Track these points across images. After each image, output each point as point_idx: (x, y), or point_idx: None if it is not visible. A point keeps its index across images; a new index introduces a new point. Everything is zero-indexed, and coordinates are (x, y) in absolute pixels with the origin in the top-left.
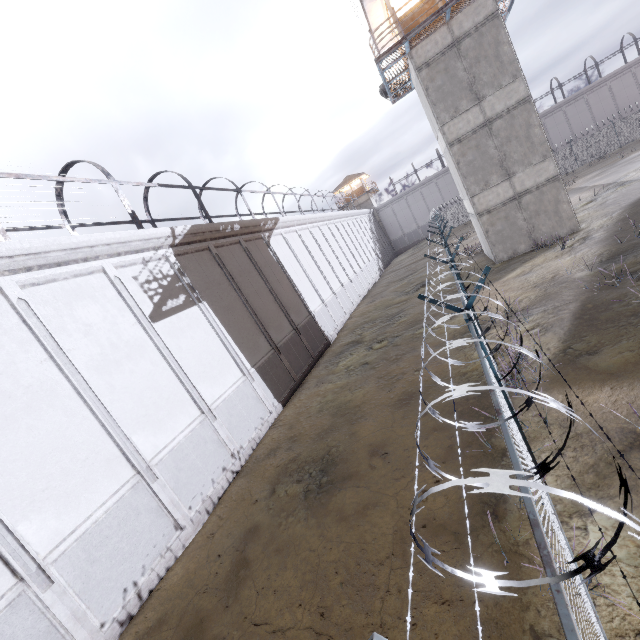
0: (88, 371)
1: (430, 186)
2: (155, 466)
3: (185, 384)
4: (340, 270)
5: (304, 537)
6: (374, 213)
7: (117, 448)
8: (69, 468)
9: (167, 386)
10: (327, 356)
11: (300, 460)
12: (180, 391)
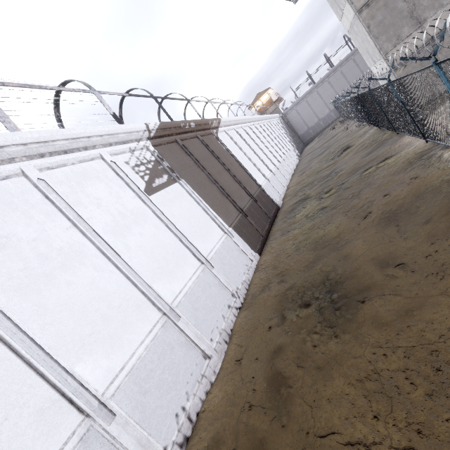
0: (106, 235)
1: (324, 85)
2: (176, 308)
3: (183, 241)
4: (271, 156)
5: (343, 350)
6: (282, 117)
7: (143, 295)
8: (107, 314)
9: (170, 244)
10: (281, 215)
11: (298, 288)
12: (181, 247)
